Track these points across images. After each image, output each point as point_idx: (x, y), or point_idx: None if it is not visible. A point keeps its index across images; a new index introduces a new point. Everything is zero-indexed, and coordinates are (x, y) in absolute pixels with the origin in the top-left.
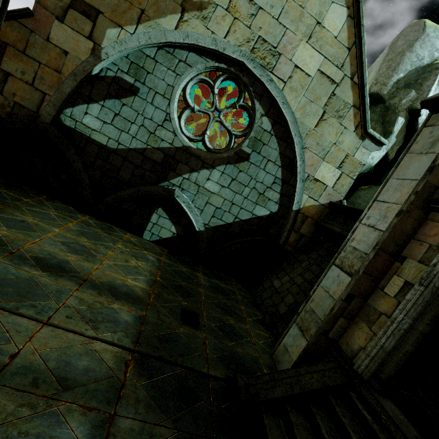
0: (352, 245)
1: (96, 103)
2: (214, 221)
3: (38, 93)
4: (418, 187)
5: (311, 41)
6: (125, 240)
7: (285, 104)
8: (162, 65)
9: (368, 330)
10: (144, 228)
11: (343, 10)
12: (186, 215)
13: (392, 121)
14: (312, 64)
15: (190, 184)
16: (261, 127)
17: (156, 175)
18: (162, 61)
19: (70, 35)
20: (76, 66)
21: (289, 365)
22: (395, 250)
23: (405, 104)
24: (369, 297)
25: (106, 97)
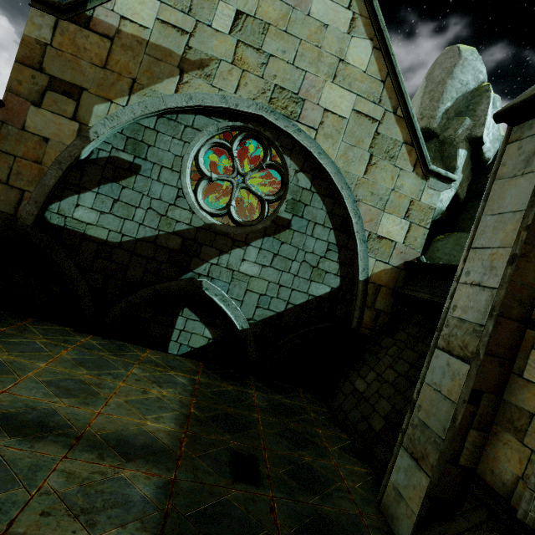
0: (455, 316)
1: (89, 192)
2: (260, 313)
3: (15, 191)
4: (528, 219)
5: (337, 80)
6: (143, 360)
7: (321, 154)
8: (166, 135)
9: (518, 445)
10: (168, 338)
11: (367, 43)
12: (221, 311)
13: (452, 155)
14: (344, 105)
15: (221, 270)
16: (298, 185)
17: (176, 267)
18: (164, 130)
19: (51, 119)
20: (60, 152)
21: (409, 522)
22: (521, 313)
23: (462, 134)
24: (503, 390)
25: (101, 182)
